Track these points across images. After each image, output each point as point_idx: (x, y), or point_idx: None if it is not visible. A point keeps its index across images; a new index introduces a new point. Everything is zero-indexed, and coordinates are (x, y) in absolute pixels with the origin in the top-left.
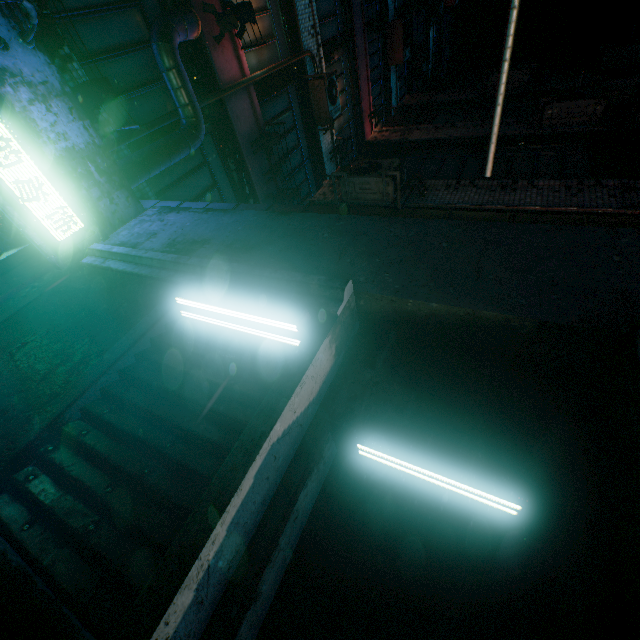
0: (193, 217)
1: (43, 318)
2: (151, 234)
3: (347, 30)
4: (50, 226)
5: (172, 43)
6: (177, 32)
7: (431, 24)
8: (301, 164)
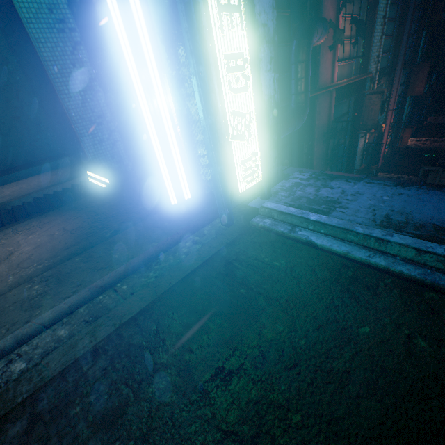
0: (383, 189)
1: (235, 310)
2: (330, 201)
3: (393, 64)
4: (239, 173)
5: (311, 40)
6: (316, 33)
7: (434, 72)
8: (341, 157)
